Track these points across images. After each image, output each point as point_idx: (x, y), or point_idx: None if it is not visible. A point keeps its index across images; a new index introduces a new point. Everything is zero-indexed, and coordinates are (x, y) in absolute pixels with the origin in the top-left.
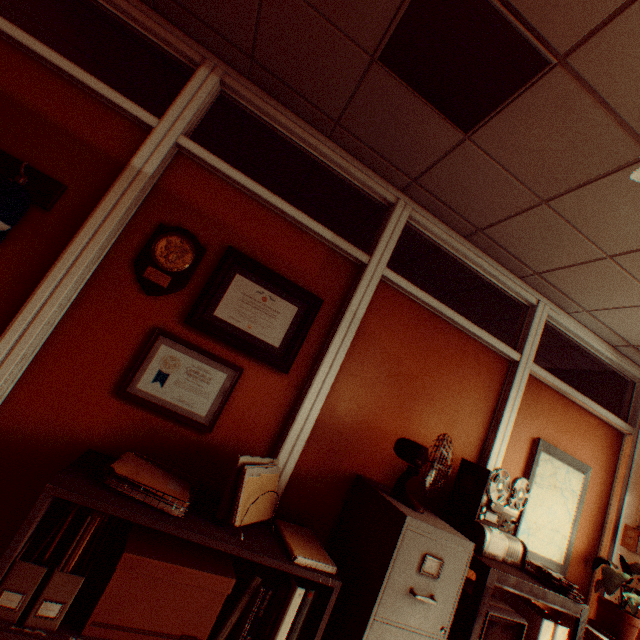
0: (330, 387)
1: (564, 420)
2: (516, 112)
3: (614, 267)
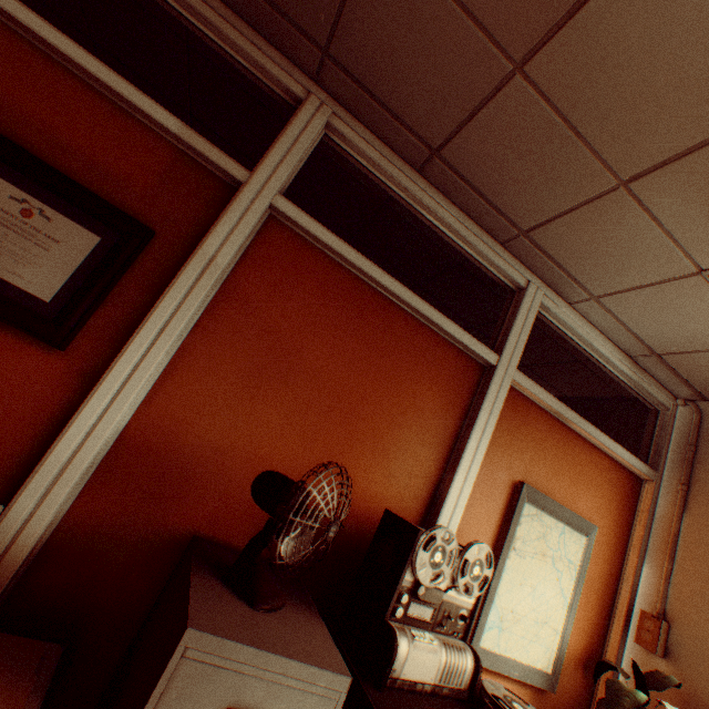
0: (159, 382)
1: (562, 458)
2: None
3: (631, 206)
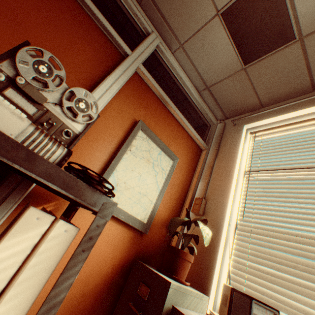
0: None
1: (164, 122)
2: None
3: None
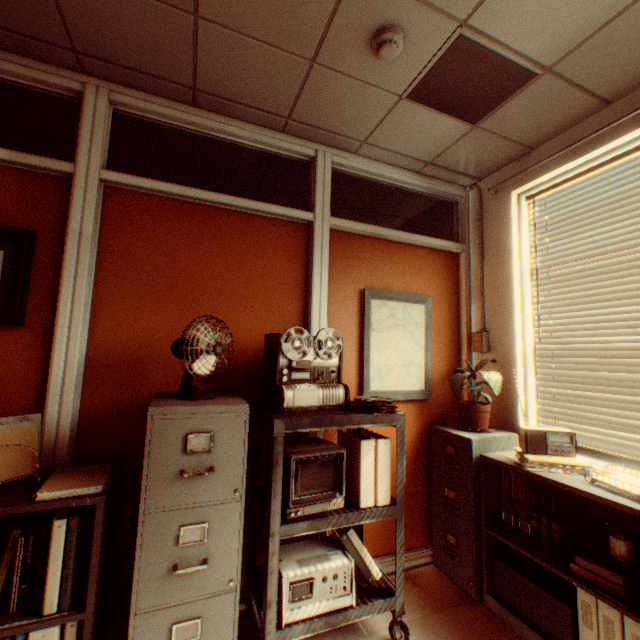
0: (92, 321)
1: (391, 262)
2: None
3: (329, 74)
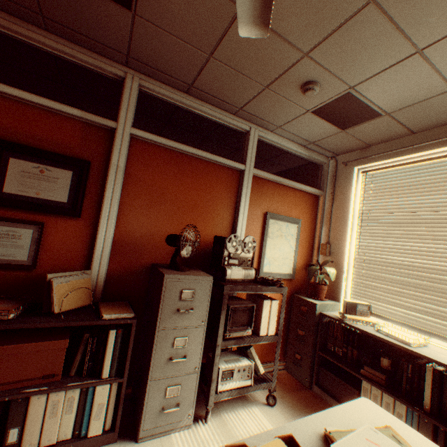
0: (118, 218)
1: (282, 198)
2: None
3: (273, 94)
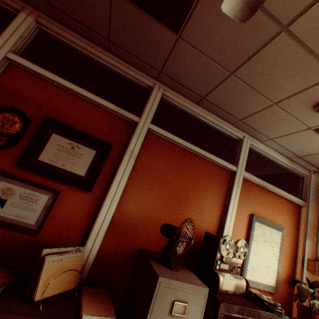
0: (121, 197)
1: (267, 202)
2: (200, 12)
3: (279, 110)
